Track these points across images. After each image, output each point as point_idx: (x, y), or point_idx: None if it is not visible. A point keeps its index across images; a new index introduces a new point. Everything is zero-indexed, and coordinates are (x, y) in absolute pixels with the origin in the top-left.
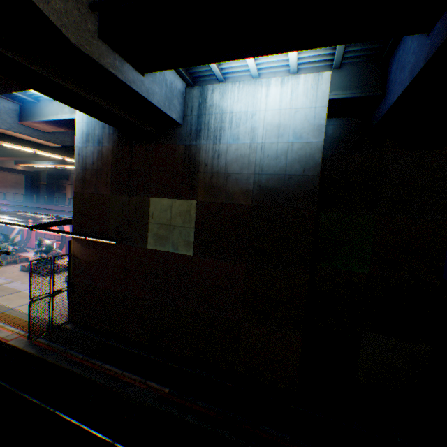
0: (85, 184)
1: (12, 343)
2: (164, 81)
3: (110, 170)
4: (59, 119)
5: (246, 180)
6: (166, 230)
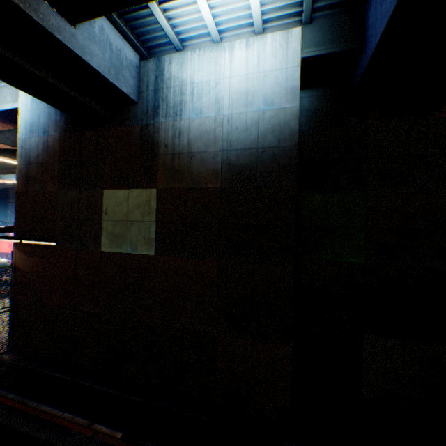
0: (29, 180)
1: None
2: (108, 44)
3: (57, 162)
4: (0, 109)
5: (213, 159)
6: (123, 227)
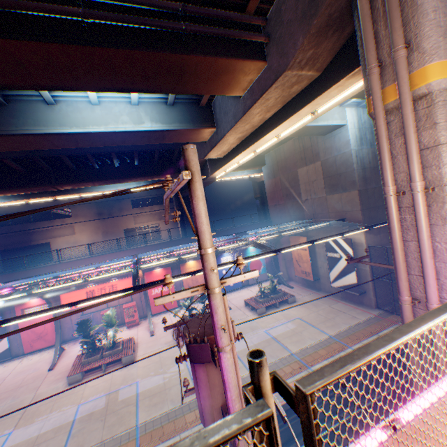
0: (365, 181)
1: None
2: None
3: None
4: (329, 124)
5: None
6: None
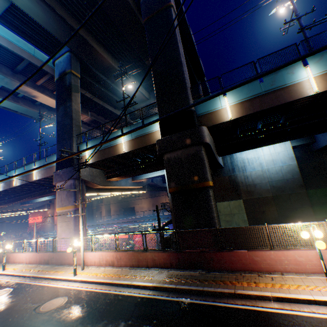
0: None
1: None
2: None
3: None
4: (154, 176)
5: (265, 185)
6: (229, 217)
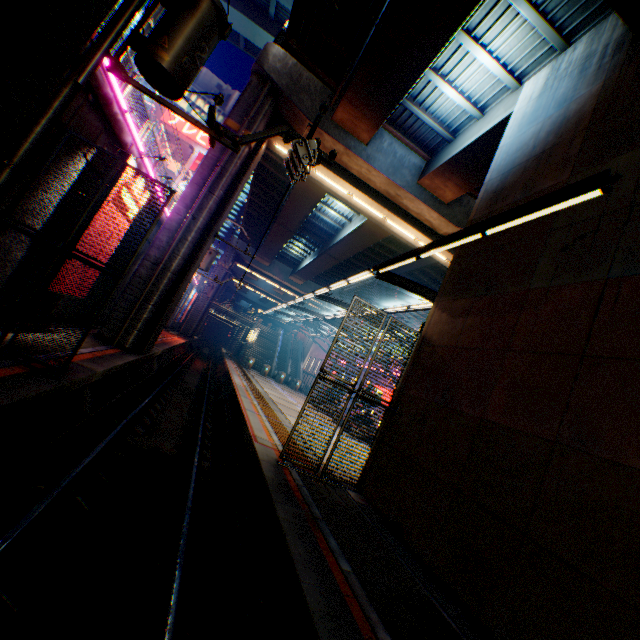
0: (497, 195)
1: (256, 445)
2: None
3: (577, 133)
4: (477, 136)
5: None
6: None
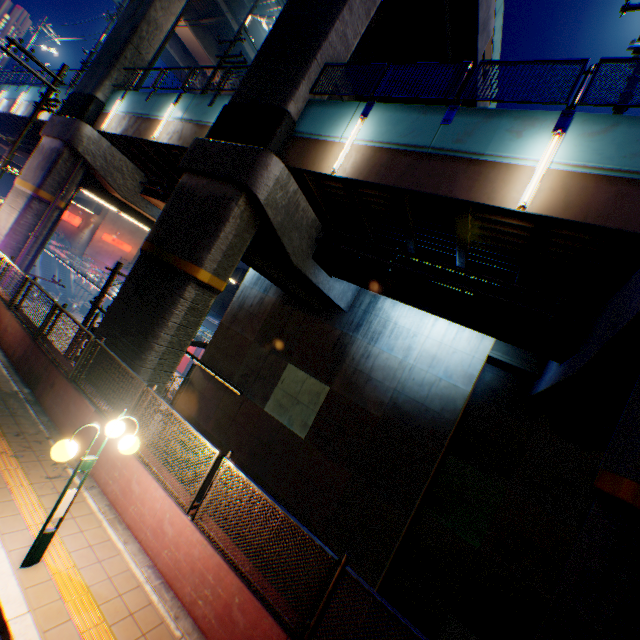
0: (235, 320)
1: None
2: None
3: (263, 319)
4: None
5: (384, 391)
6: (289, 401)
